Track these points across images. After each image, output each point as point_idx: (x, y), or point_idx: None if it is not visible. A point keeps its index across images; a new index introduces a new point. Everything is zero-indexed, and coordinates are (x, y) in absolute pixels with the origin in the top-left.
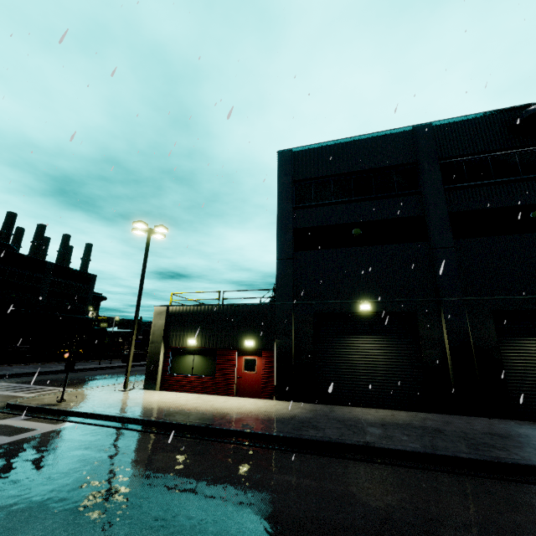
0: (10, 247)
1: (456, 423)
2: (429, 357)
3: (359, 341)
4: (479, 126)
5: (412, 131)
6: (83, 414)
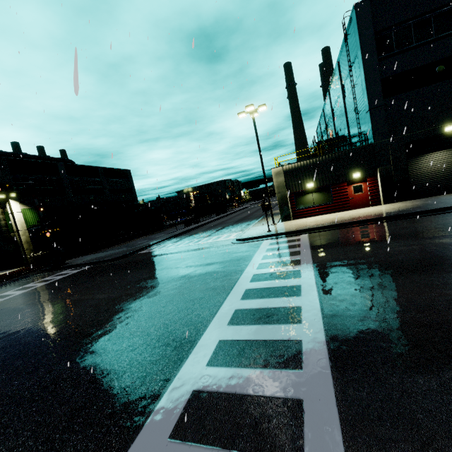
0: (70, 161)
1: None
2: None
3: (441, 154)
4: None
5: None
6: (303, 230)
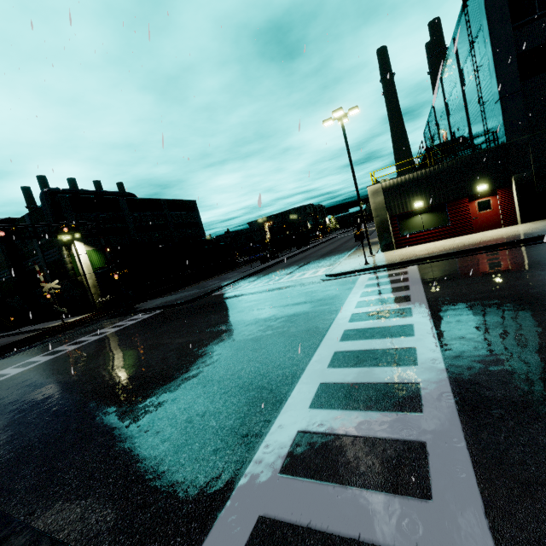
0: (131, 195)
1: None
2: None
3: None
4: None
5: None
6: (411, 261)
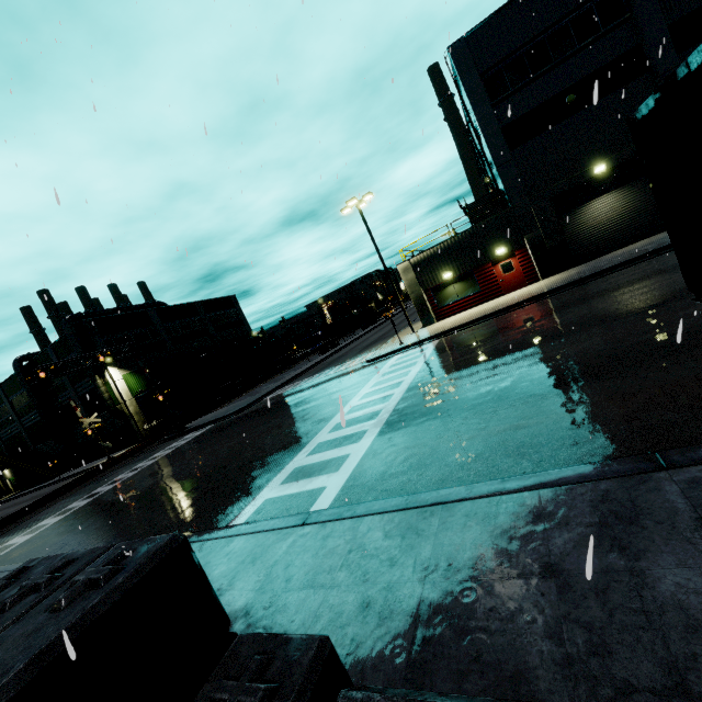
0: (161, 304)
1: None
2: None
3: (600, 201)
4: None
5: None
6: (436, 336)
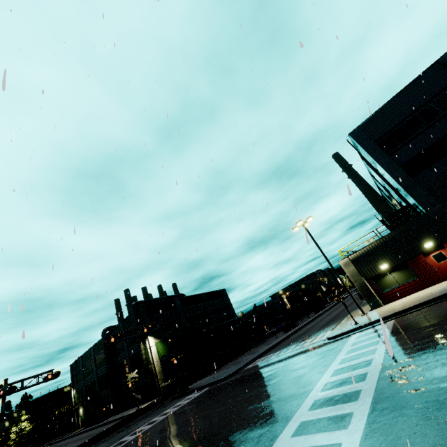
0: (182, 295)
1: None
2: None
3: None
4: None
5: (438, 63)
6: (389, 316)
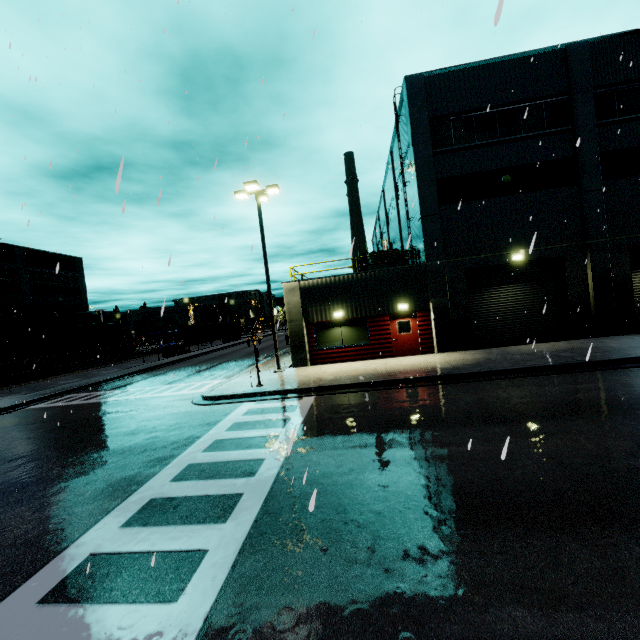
0: None
1: (608, 341)
2: (574, 295)
3: (509, 290)
4: (635, 47)
5: (565, 50)
6: (311, 389)
